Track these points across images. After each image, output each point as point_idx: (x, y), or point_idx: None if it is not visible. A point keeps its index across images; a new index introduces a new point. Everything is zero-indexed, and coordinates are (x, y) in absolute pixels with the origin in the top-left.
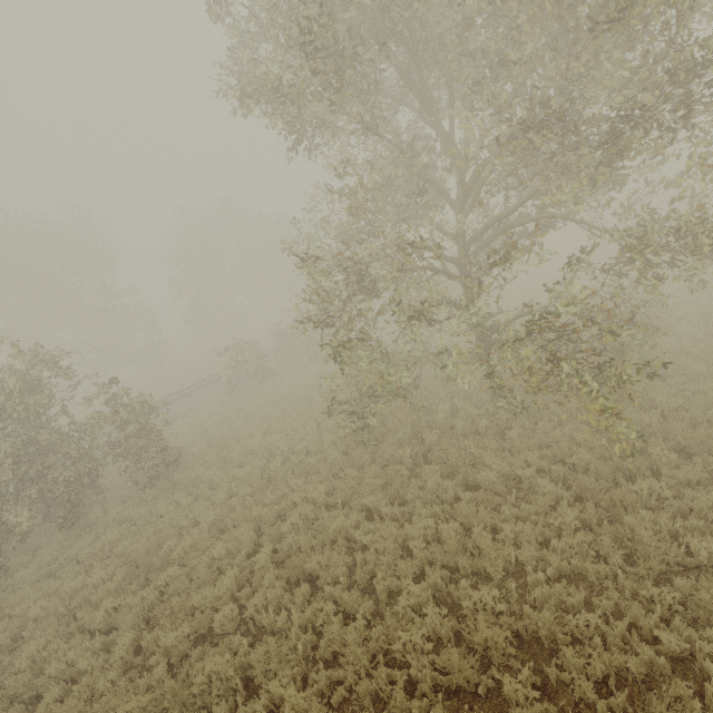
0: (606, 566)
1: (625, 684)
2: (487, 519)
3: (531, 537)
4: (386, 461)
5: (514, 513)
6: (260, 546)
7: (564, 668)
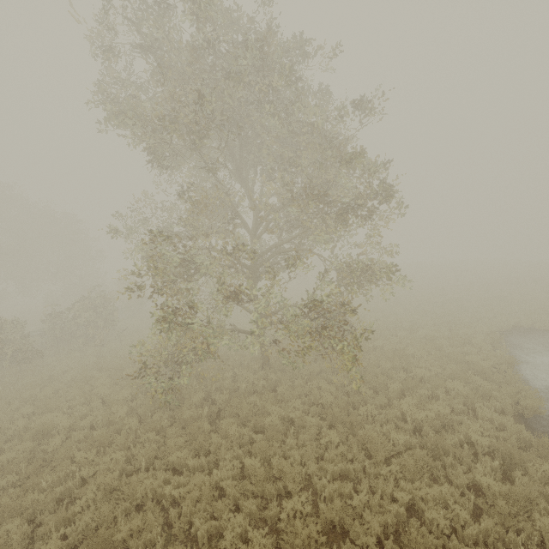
0: (358, 463)
1: (387, 537)
2: (279, 451)
3: (312, 456)
4: (183, 423)
5: (295, 443)
6: (34, 542)
7: (353, 543)
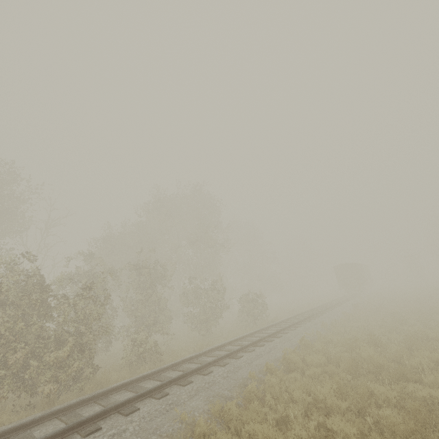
0: None
1: None
2: None
3: None
4: None
5: None
6: None
7: None
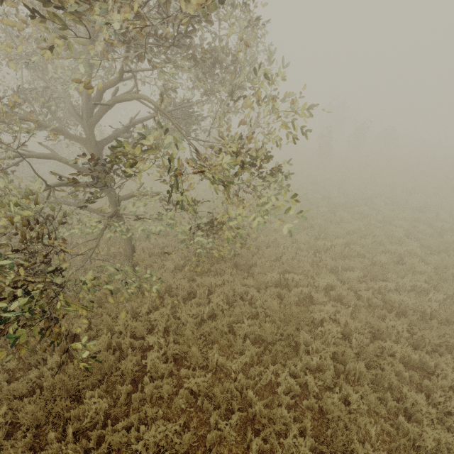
0: None
1: None
2: None
3: None
4: None
5: None
6: None
7: None
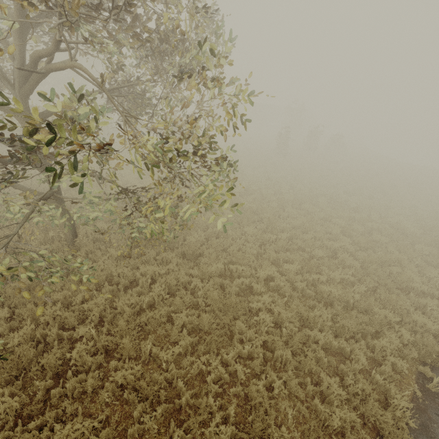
0: None
1: None
2: None
3: None
4: None
5: None
6: None
7: None
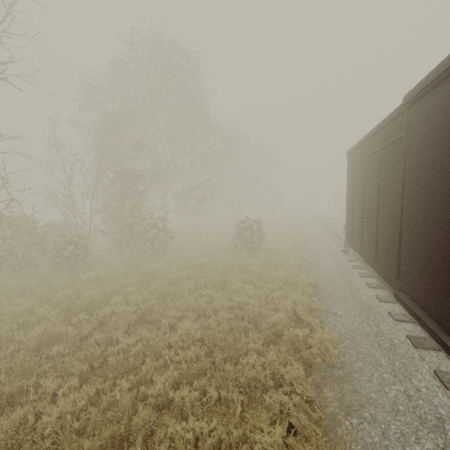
0: None
1: None
2: None
3: None
4: None
5: None
6: None
7: None
